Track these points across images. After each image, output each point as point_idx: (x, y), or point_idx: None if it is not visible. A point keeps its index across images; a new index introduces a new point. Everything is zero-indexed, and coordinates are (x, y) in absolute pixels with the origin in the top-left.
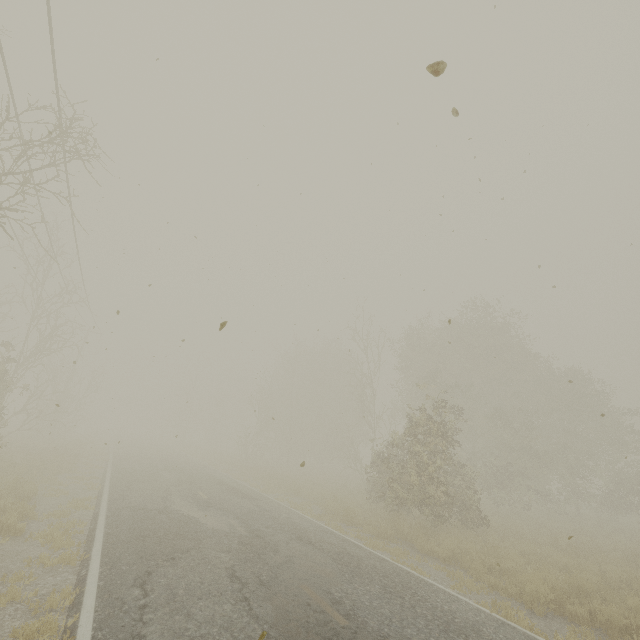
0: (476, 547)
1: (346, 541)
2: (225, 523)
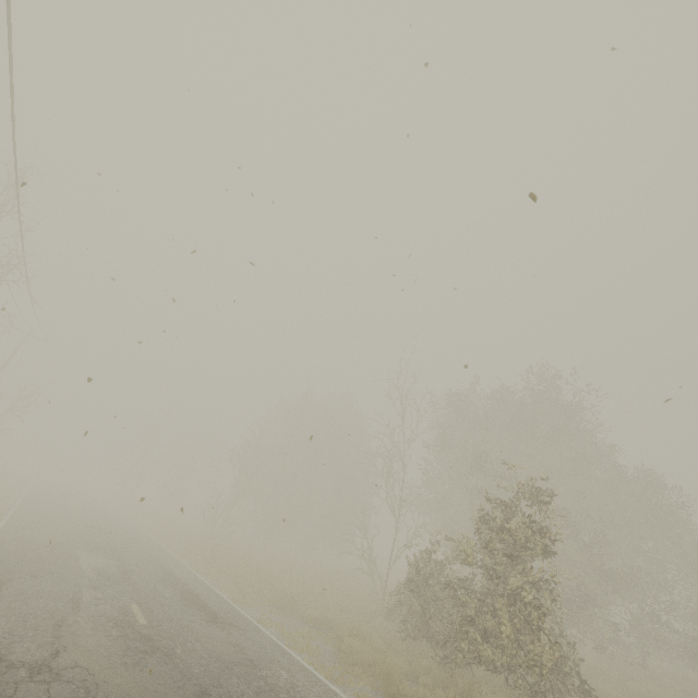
0: None
1: None
2: None
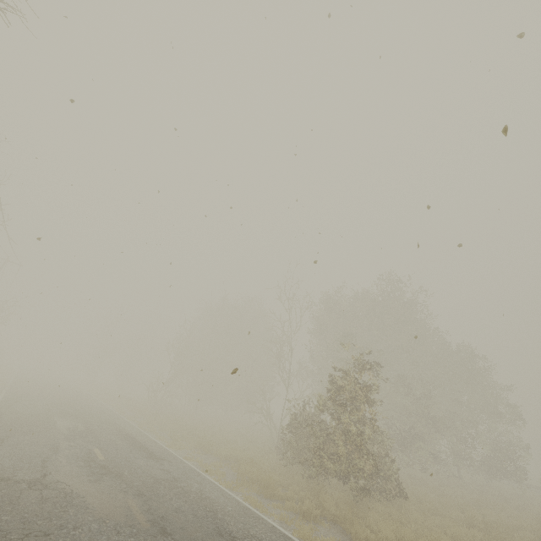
0: (413, 535)
1: (273, 530)
2: (120, 506)
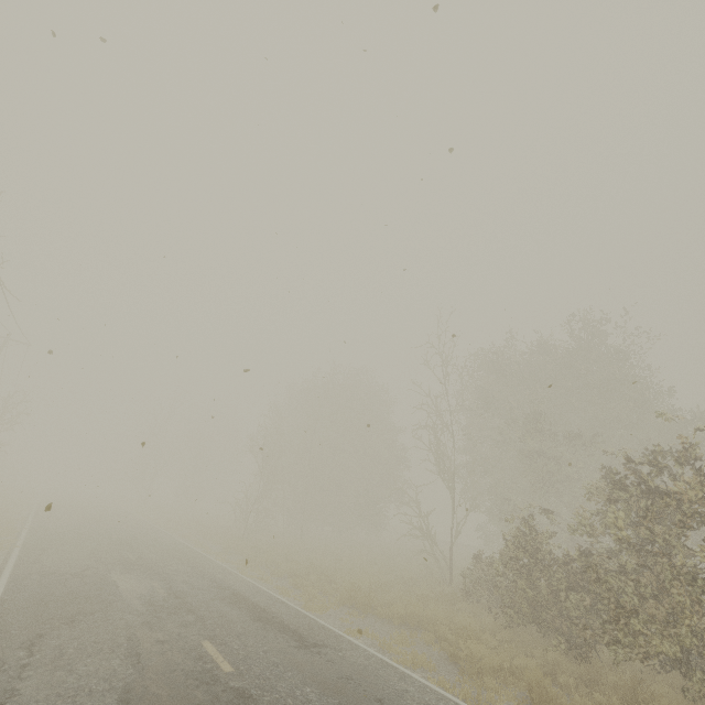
0: None
1: None
2: None
